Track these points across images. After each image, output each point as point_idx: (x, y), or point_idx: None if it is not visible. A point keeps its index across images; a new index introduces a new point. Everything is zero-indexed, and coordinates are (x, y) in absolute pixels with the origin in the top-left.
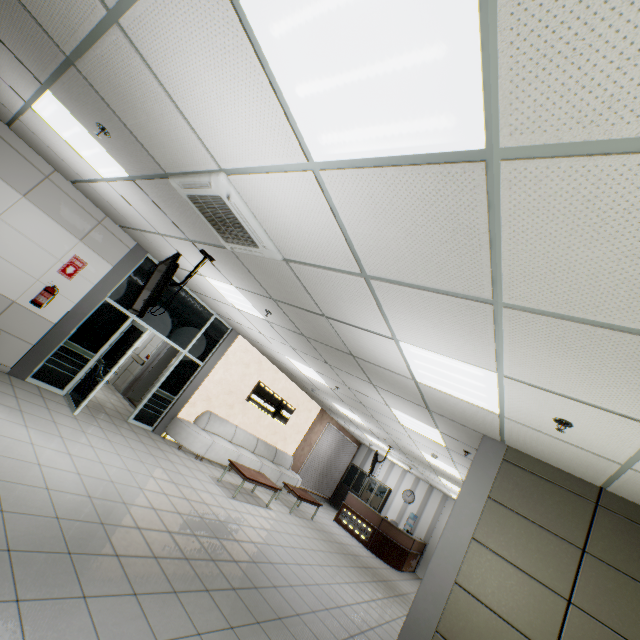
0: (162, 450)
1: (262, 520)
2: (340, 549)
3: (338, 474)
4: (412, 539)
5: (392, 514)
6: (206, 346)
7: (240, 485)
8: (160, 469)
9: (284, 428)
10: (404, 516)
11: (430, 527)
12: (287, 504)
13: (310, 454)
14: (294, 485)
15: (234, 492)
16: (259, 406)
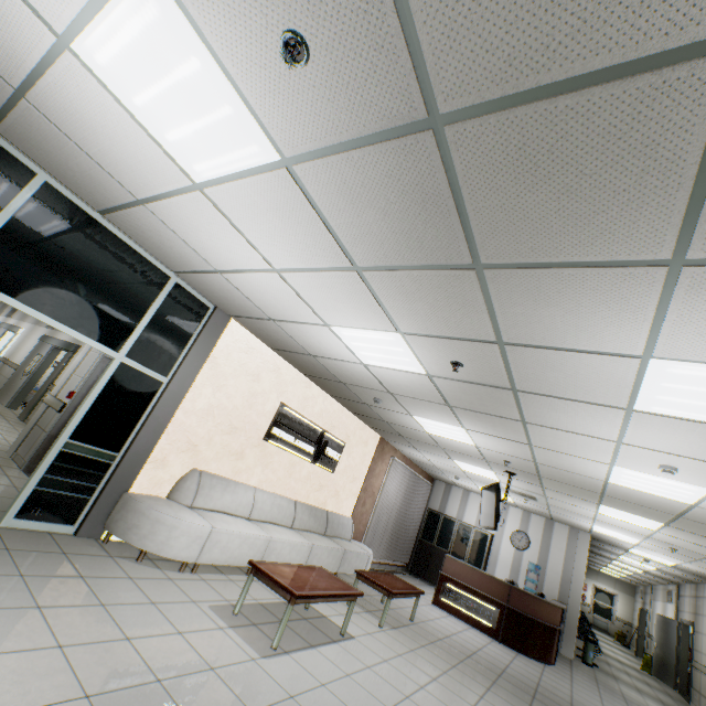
0: (85, 578)
1: (349, 691)
2: (483, 673)
3: (413, 528)
4: (560, 609)
5: (502, 570)
6: (166, 343)
7: (283, 617)
8: (45, 657)
9: (333, 477)
10: (521, 570)
11: (563, 579)
12: (367, 606)
13: (375, 509)
14: (365, 564)
15: (272, 629)
16: (288, 447)
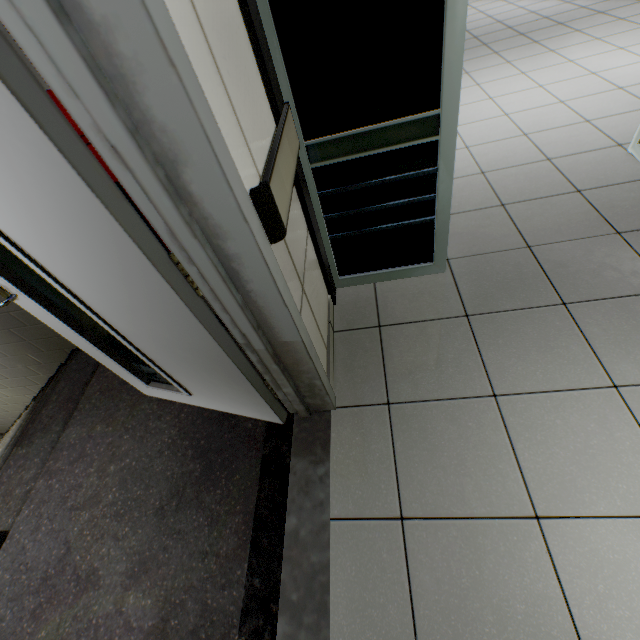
0: None
1: None
2: None
3: None
4: None
5: None
6: None
7: None
8: None
9: None
10: None
11: None
12: None
13: None
14: None
15: None
16: None
